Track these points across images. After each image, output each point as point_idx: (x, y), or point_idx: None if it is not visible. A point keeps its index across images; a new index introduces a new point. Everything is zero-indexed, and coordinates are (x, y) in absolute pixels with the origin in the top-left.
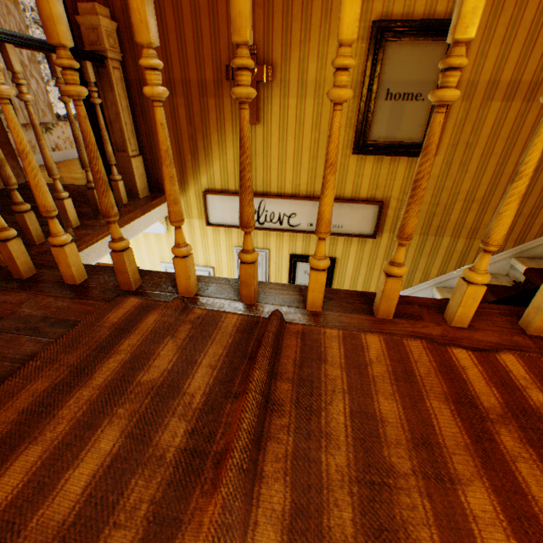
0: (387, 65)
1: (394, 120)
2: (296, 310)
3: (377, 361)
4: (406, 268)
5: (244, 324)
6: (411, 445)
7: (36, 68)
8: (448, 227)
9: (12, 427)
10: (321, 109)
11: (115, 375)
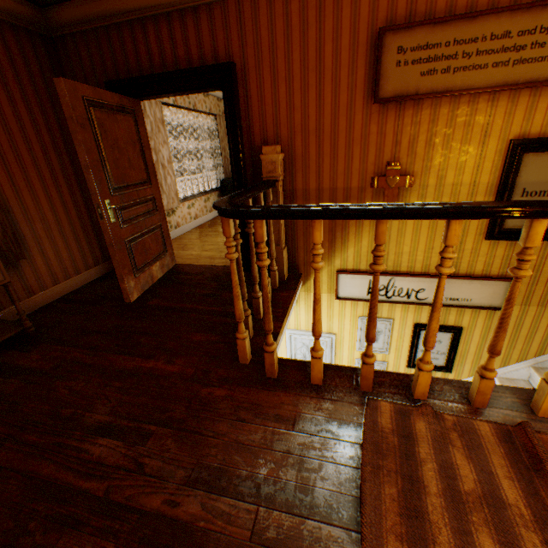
0: (523, 170)
1: None
2: (528, 416)
3: None
4: None
5: (499, 432)
6: None
7: (171, 166)
8: None
9: (405, 528)
10: None
11: (441, 483)
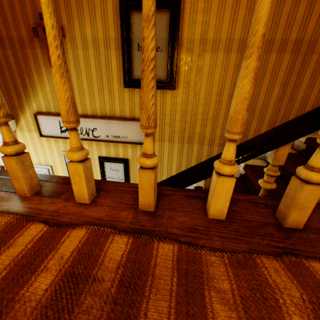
0: (134, 27)
1: None
2: None
3: None
4: (18, 147)
5: None
6: None
7: None
8: (195, 138)
9: None
10: (99, 57)
11: None
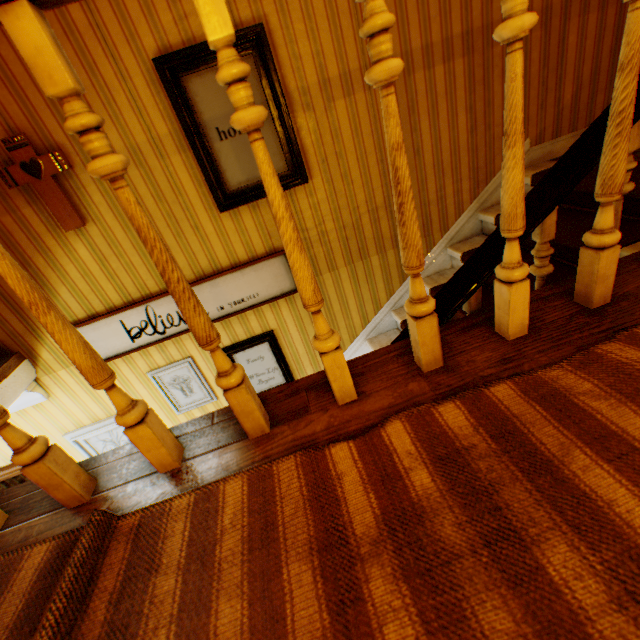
0: (200, 103)
1: (244, 158)
2: (146, 482)
3: (232, 526)
4: (241, 371)
5: (55, 556)
6: None
7: None
8: (369, 245)
9: None
10: (154, 178)
11: None
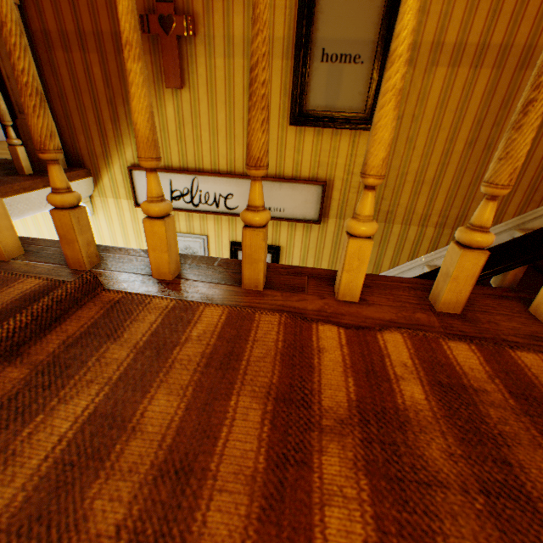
0: (320, 20)
1: (332, 85)
2: (138, 278)
3: (197, 339)
4: (268, 215)
5: (40, 290)
6: (155, 474)
7: None
8: (398, 213)
9: None
10: None
11: None
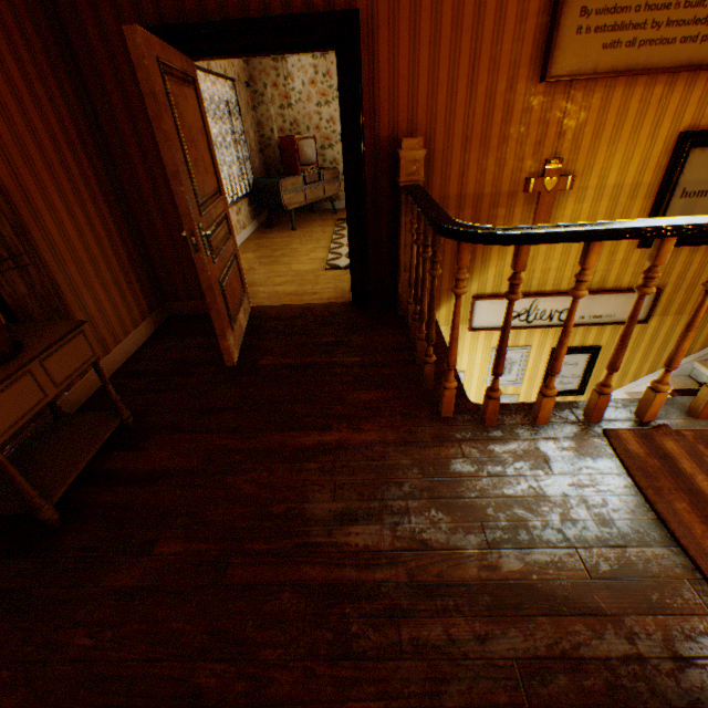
0: (686, 168)
1: (684, 214)
2: None
3: None
4: None
5: None
6: None
7: None
8: None
9: None
10: (613, 210)
11: None
